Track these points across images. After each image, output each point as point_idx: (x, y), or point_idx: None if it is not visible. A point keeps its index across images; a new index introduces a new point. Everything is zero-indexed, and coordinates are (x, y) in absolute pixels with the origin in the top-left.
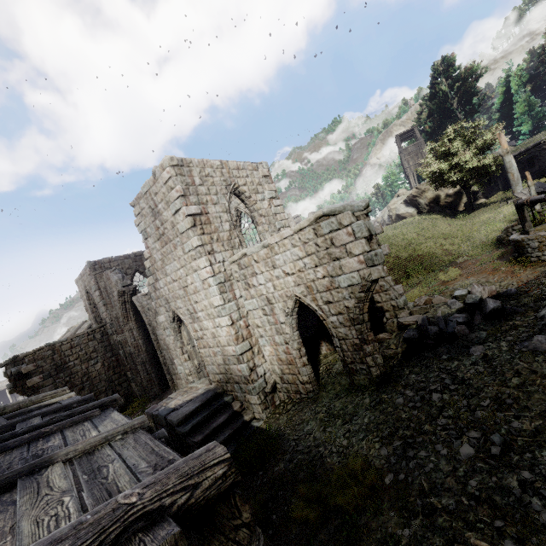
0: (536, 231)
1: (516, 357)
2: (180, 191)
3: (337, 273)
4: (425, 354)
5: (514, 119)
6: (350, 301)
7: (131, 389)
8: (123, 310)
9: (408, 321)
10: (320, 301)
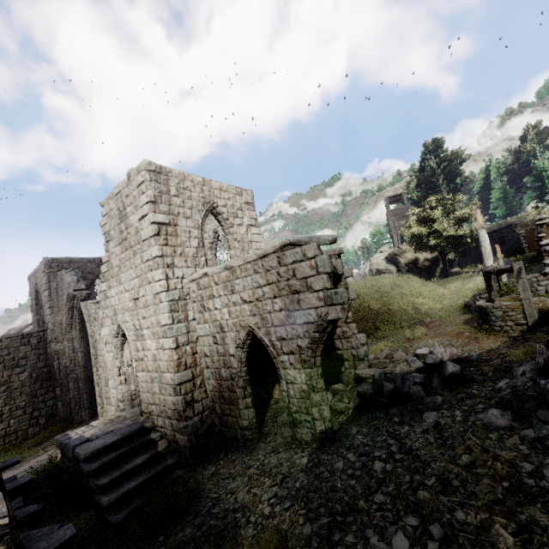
0: (501, 301)
1: (469, 431)
2: (150, 196)
3: (294, 307)
4: (376, 413)
5: (491, 203)
6: (303, 340)
7: (57, 409)
8: (68, 316)
9: (365, 373)
10: (273, 336)
